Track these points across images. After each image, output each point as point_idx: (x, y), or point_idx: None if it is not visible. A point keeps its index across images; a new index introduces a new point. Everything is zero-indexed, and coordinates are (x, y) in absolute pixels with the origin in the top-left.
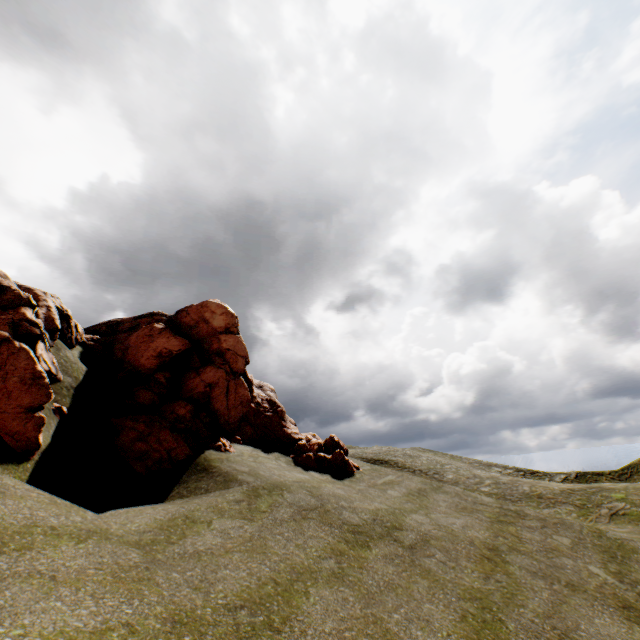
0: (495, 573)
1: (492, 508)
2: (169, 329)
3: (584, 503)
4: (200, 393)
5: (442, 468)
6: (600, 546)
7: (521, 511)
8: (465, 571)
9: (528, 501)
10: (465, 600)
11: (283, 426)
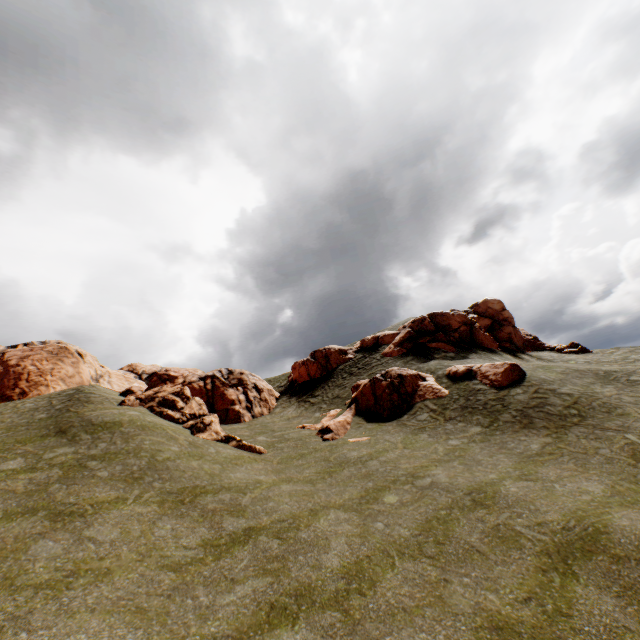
0: None
1: None
2: (479, 316)
3: None
4: (506, 338)
5: None
6: None
7: None
8: None
9: None
10: None
11: (542, 344)
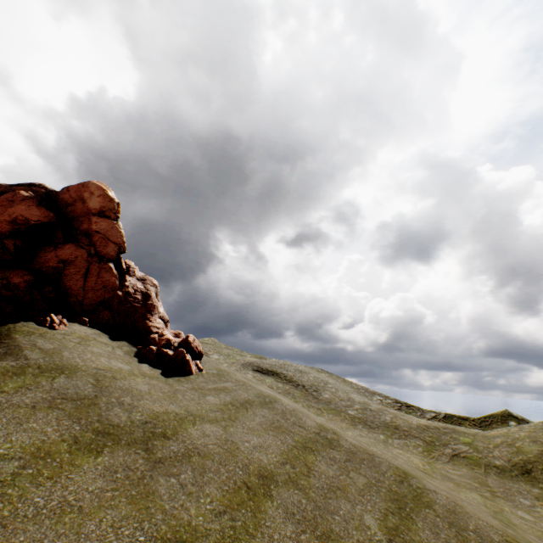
0: (241, 508)
1: (308, 432)
2: (37, 199)
3: (433, 440)
4: (51, 267)
5: (324, 388)
6: (395, 493)
7: (336, 440)
8: (201, 500)
9: (384, 430)
10: (158, 542)
11: (147, 318)
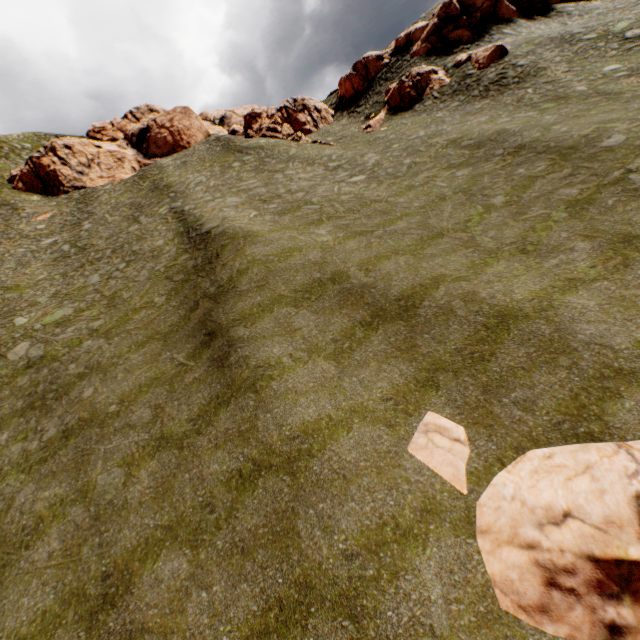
0: None
1: None
2: None
3: None
4: None
5: None
6: None
7: None
8: None
9: None
10: None
11: None
